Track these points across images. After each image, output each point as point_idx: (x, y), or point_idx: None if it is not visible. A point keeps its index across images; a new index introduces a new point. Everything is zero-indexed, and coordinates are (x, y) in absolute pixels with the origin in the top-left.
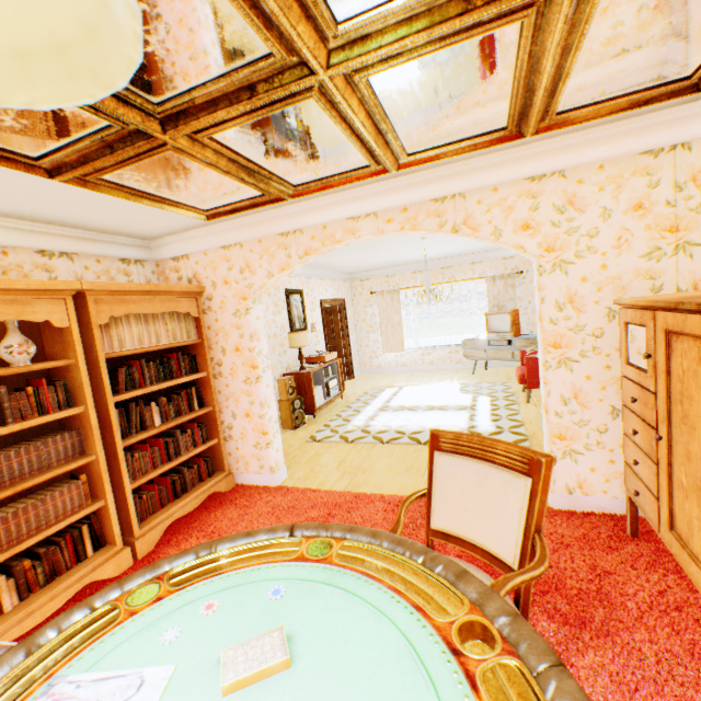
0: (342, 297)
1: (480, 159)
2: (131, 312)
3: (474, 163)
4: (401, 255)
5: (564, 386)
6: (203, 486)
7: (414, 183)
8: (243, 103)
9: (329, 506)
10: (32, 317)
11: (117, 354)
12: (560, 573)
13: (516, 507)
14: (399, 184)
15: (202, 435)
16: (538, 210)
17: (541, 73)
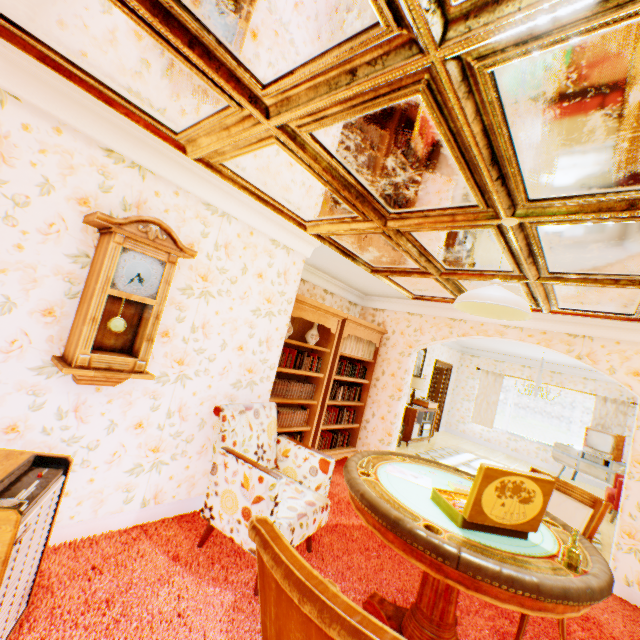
0: (451, 363)
1: (610, 322)
2: (355, 334)
3: (605, 323)
4: (517, 349)
5: None
6: (343, 449)
7: (556, 320)
8: (486, 278)
9: None
10: (327, 325)
11: (342, 354)
12: (599, 618)
13: (578, 521)
14: (545, 317)
15: (352, 417)
16: None
17: None
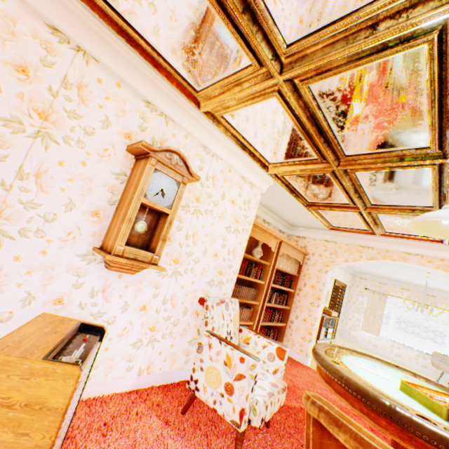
0: (345, 282)
1: None
2: (287, 253)
3: None
4: (400, 275)
5: None
6: None
7: None
8: (405, 212)
9: None
10: (269, 244)
11: (277, 267)
12: None
13: None
14: (442, 247)
15: (280, 318)
16: None
17: None
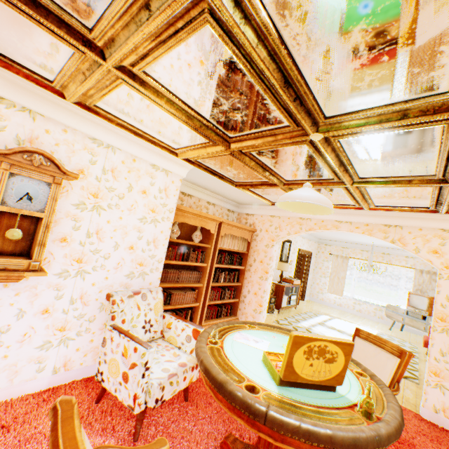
0: (311, 250)
1: (414, 214)
2: (231, 233)
3: (410, 215)
4: (356, 238)
5: (443, 344)
6: (227, 318)
7: (375, 215)
8: (316, 186)
9: None
10: (207, 227)
11: (221, 248)
12: (413, 441)
13: (389, 369)
14: (367, 213)
15: (233, 294)
16: (444, 246)
17: (444, 199)
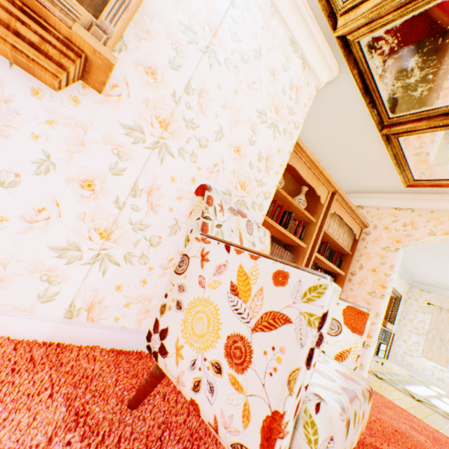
0: (400, 292)
1: None
2: (340, 215)
3: None
4: None
5: None
6: None
7: None
8: None
9: (430, 432)
10: (317, 190)
11: (325, 231)
12: None
13: None
14: None
15: None
16: None
17: None
